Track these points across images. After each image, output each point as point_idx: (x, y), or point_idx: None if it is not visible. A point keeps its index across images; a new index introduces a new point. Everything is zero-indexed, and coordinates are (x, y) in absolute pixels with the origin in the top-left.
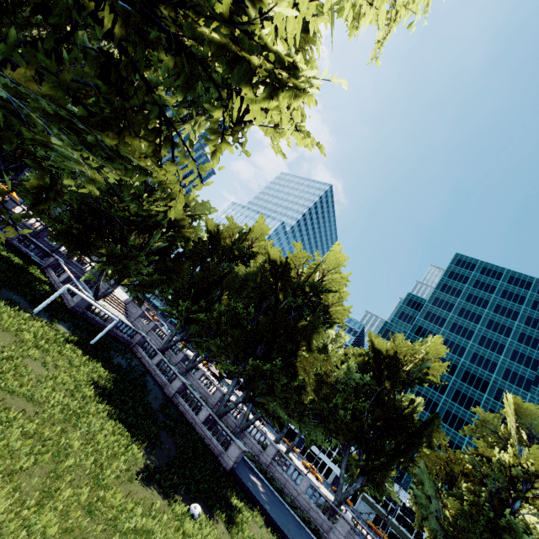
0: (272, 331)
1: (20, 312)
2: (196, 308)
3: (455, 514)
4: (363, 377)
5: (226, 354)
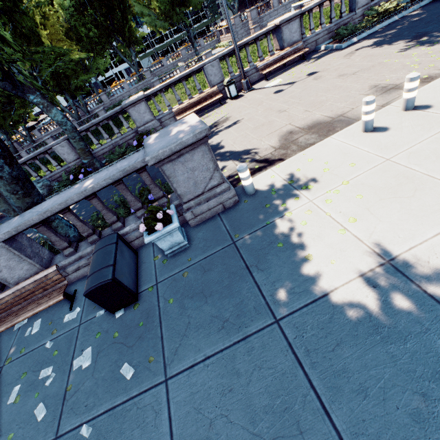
0: None
1: None
2: None
3: (159, 8)
4: None
5: None
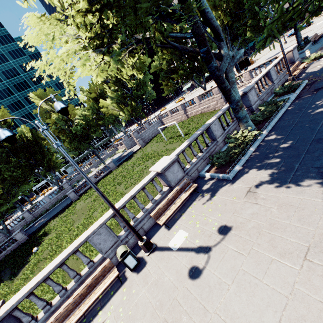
0: None
1: None
2: None
3: (69, 145)
4: None
5: None
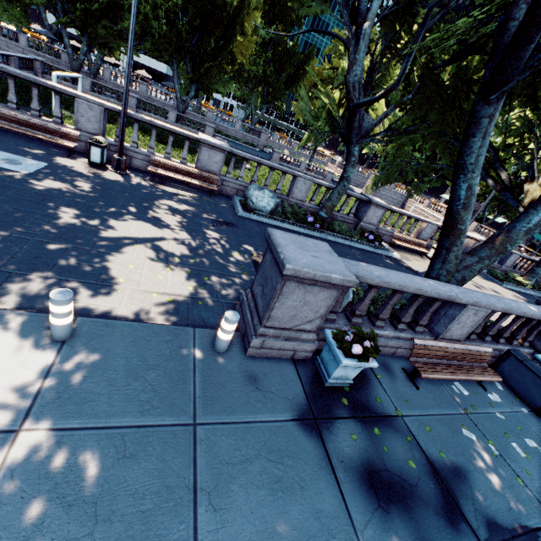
0: (200, 19)
1: (68, 123)
2: (96, 7)
3: (318, 108)
4: (268, 33)
5: (159, 57)
